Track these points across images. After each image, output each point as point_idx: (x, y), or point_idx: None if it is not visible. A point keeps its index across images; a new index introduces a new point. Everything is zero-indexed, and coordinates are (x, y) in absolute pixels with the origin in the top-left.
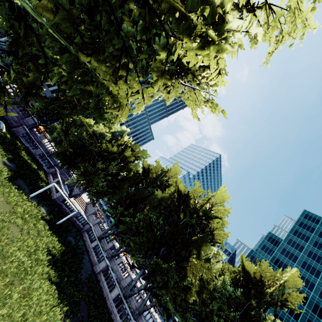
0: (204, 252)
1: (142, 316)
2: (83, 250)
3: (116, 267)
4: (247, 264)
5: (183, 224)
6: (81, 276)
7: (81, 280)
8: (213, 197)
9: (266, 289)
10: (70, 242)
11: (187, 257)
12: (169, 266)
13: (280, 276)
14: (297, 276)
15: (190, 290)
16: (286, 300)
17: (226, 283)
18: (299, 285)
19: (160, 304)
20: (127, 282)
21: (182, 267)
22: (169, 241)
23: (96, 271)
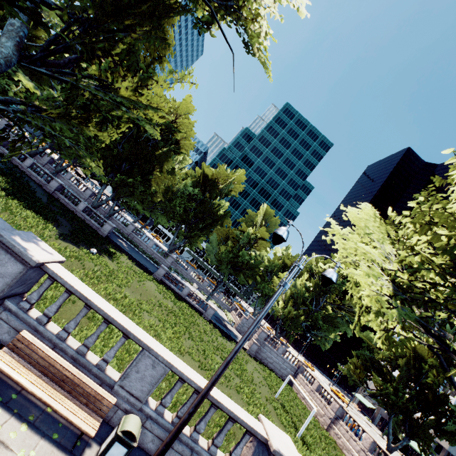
0: (166, 167)
1: (113, 218)
2: (20, 173)
3: (69, 183)
4: (207, 170)
5: (145, 140)
6: (41, 200)
7: (44, 202)
8: (178, 107)
9: (218, 187)
10: (2, 169)
11: (152, 172)
12: (135, 181)
13: (231, 177)
14: (242, 176)
15: (156, 194)
16: (230, 191)
17: (187, 186)
18: (242, 181)
19: (129, 207)
20: (88, 195)
21: (147, 180)
22: (130, 157)
23: (50, 192)
